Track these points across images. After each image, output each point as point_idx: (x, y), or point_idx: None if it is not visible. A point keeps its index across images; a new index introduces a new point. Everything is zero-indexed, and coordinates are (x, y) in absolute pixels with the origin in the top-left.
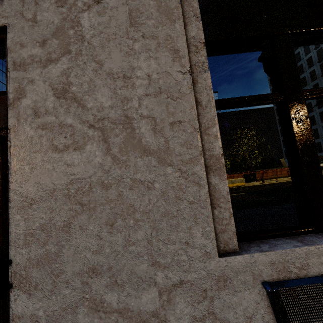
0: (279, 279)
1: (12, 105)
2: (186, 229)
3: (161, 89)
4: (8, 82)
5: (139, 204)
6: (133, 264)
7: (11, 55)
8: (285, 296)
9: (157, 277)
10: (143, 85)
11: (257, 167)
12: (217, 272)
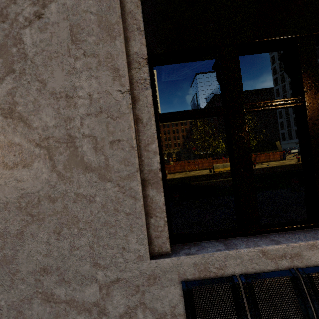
0: (200, 277)
1: None
2: (123, 237)
3: (101, 109)
4: None
5: (82, 215)
6: (78, 265)
7: None
8: (196, 293)
9: (98, 276)
10: (85, 105)
11: (253, 150)
12: (149, 272)
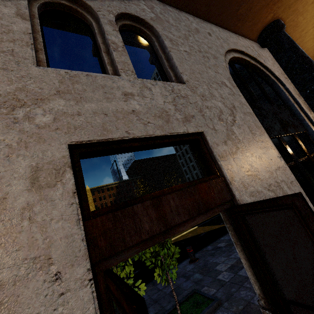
0: None
1: (231, 183)
2: None
3: (278, 166)
4: (222, 168)
5: None
6: None
7: (215, 150)
8: None
9: None
10: (272, 164)
11: None
12: None
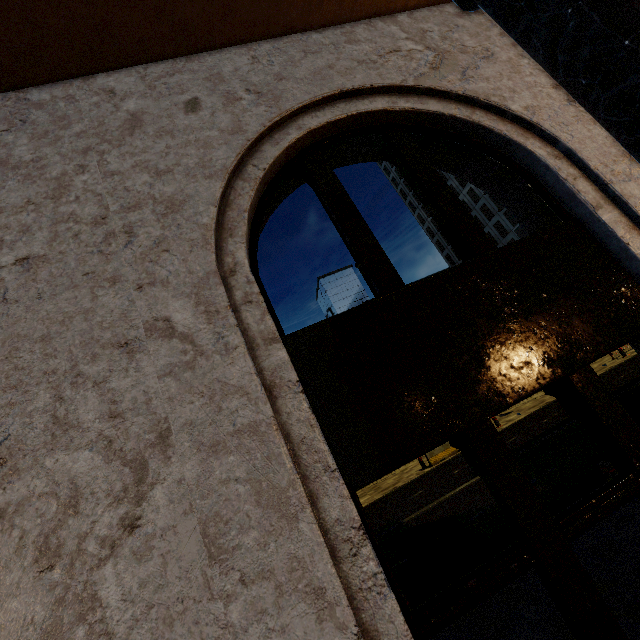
0: None
1: None
2: None
3: None
4: None
5: None
6: None
7: None
8: None
9: None
10: None
11: None
12: None
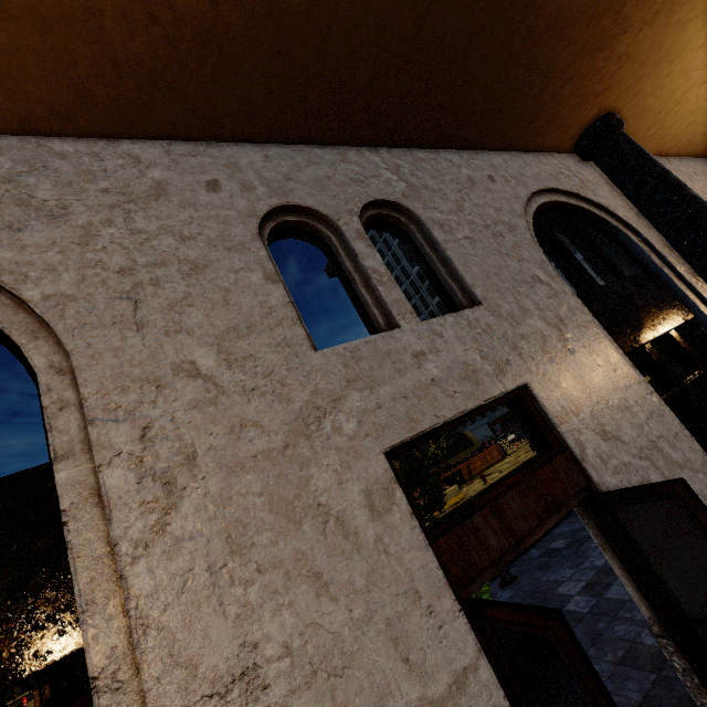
0: None
1: (583, 459)
2: None
3: (650, 411)
4: (565, 437)
5: None
6: None
7: (549, 411)
8: None
9: None
10: (639, 411)
11: None
12: None
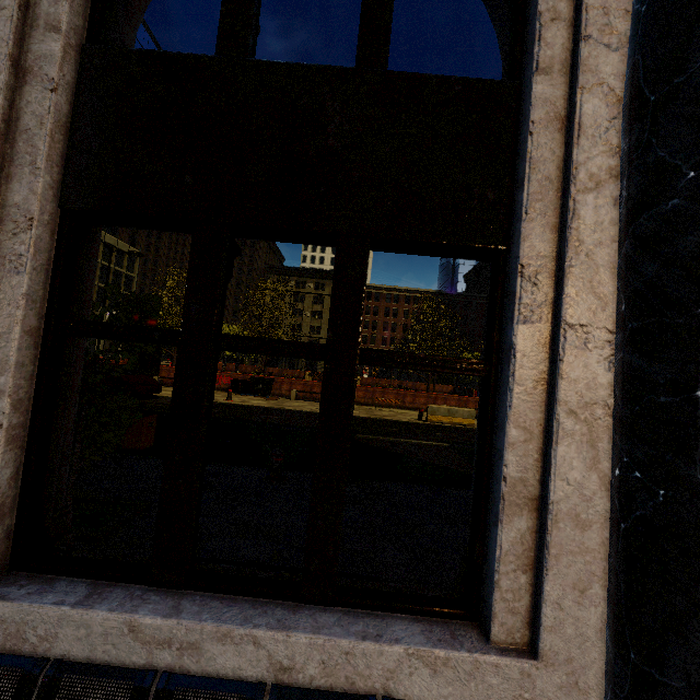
0: (6, 646)
1: None
2: None
3: None
4: None
5: None
6: None
7: None
8: None
9: None
10: None
11: None
12: None
